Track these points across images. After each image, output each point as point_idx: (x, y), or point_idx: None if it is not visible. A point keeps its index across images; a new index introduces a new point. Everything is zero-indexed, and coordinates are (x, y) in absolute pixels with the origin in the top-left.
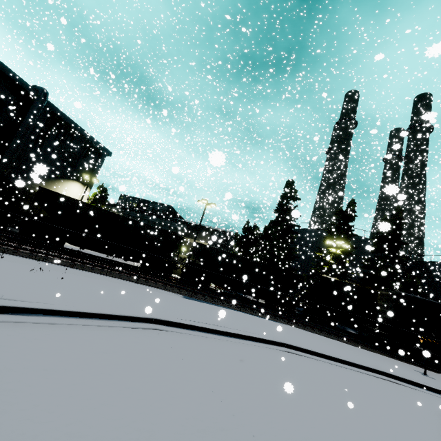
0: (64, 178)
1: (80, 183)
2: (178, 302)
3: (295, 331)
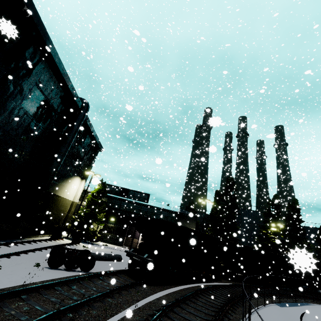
0: (72, 175)
1: (80, 177)
2: None
3: None
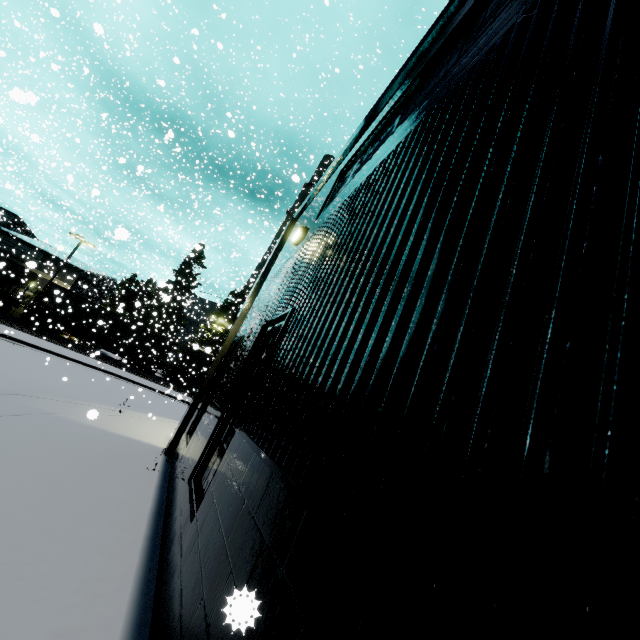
0: None
1: None
2: (24, 335)
3: (137, 377)
